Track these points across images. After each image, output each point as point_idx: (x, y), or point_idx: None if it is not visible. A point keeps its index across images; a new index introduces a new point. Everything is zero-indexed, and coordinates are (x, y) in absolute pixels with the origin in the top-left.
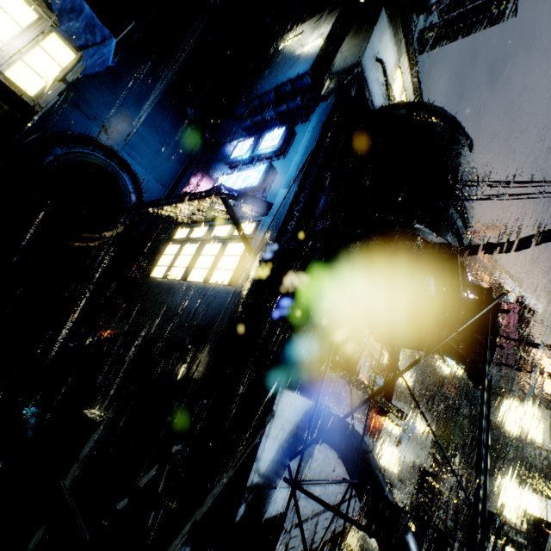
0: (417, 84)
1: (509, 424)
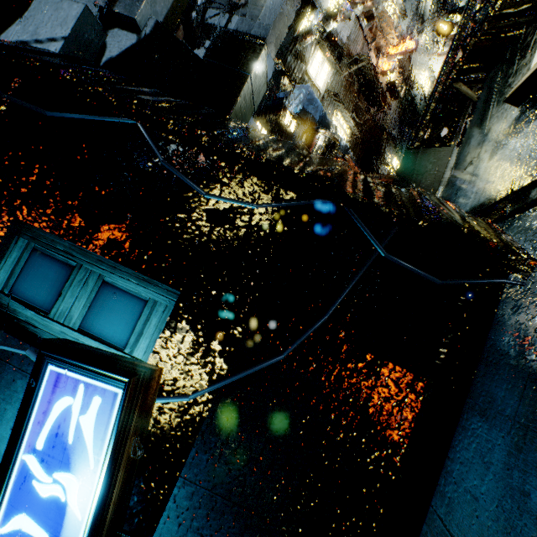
0: None
1: None
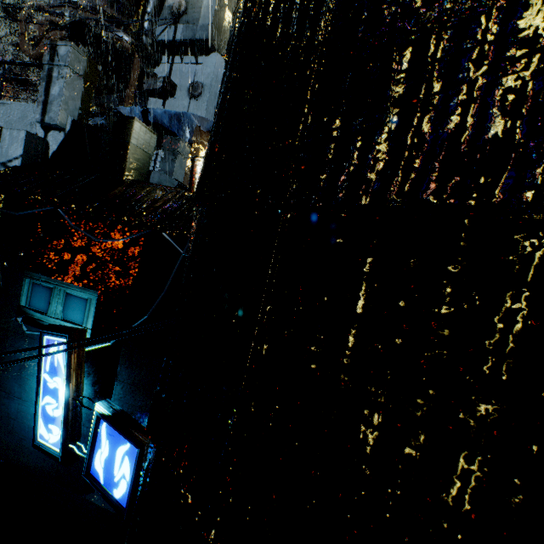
0: None
1: None
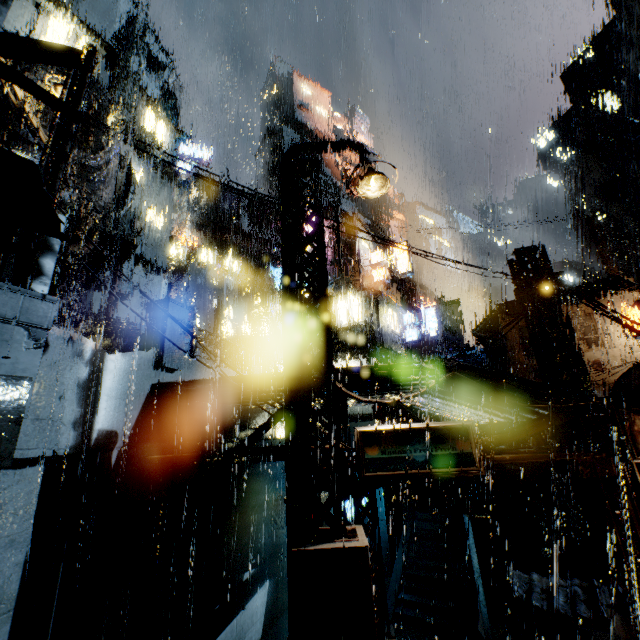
0: (84, 26)
1: (339, 318)
